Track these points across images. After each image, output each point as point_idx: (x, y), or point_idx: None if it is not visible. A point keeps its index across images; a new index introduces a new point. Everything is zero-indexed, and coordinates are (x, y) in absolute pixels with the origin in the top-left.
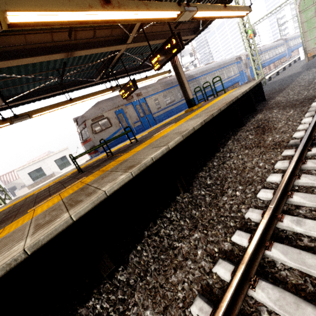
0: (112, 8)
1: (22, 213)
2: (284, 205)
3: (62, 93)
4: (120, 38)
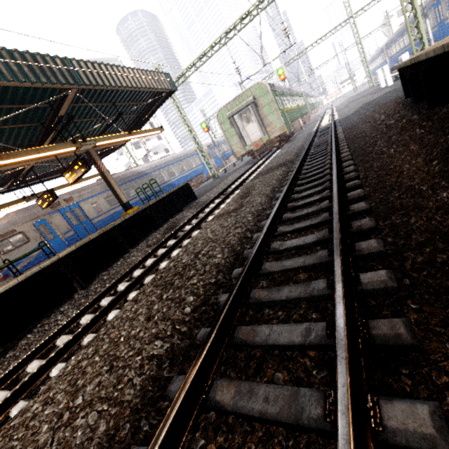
0: (0, 159)
1: None
2: (131, 279)
3: None
4: None
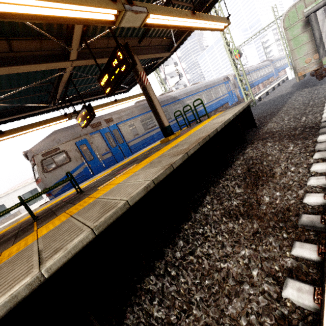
0: None
1: None
2: None
3: (4, 122)
4: (60, 54)
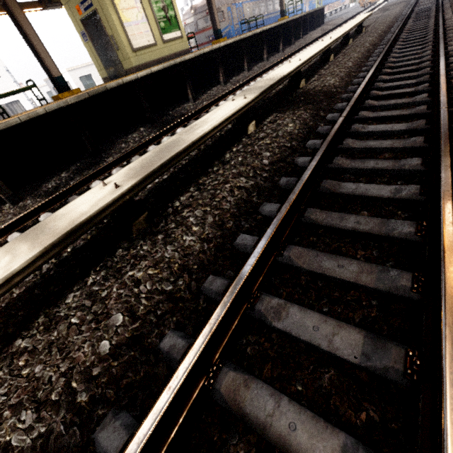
0: None
1: None
2: None
3: None
4: None
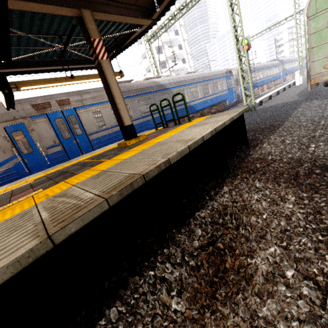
0: None
1: None
2: None
3: None
4: None
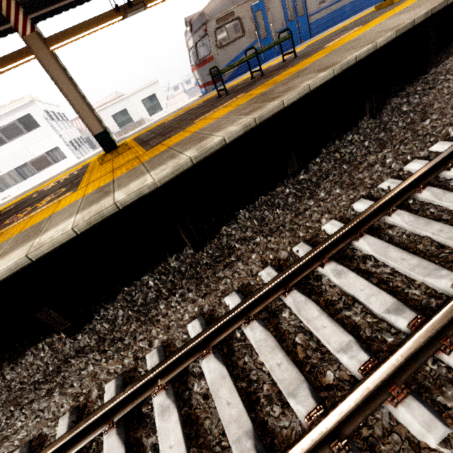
0: None
1: (186, 125)
2: None
3: None
4: None
